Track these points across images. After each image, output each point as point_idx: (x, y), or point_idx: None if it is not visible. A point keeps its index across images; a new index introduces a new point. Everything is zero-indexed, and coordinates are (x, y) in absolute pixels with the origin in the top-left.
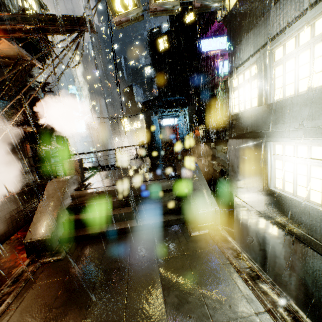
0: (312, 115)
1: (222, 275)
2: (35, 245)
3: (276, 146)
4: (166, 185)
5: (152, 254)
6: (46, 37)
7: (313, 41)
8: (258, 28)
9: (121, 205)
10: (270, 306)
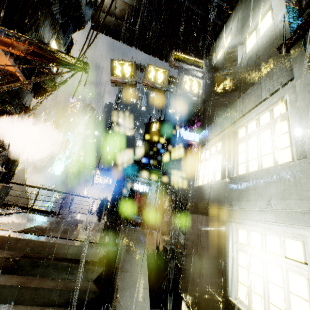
0: (281, 194)
1: None
2: None
3: (240, 231)
4: (92, 254)
5: None
6: (53, 78)
7: (273, 122)
8: (224, 114)
9: (2, 268)
10: None
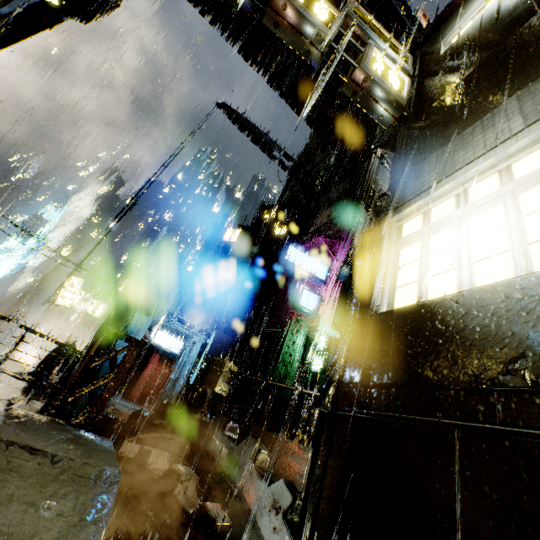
0: None
1: None
2: None
3: None
4: None
5: None
6: None
7: None
8: None
9: None
10: None
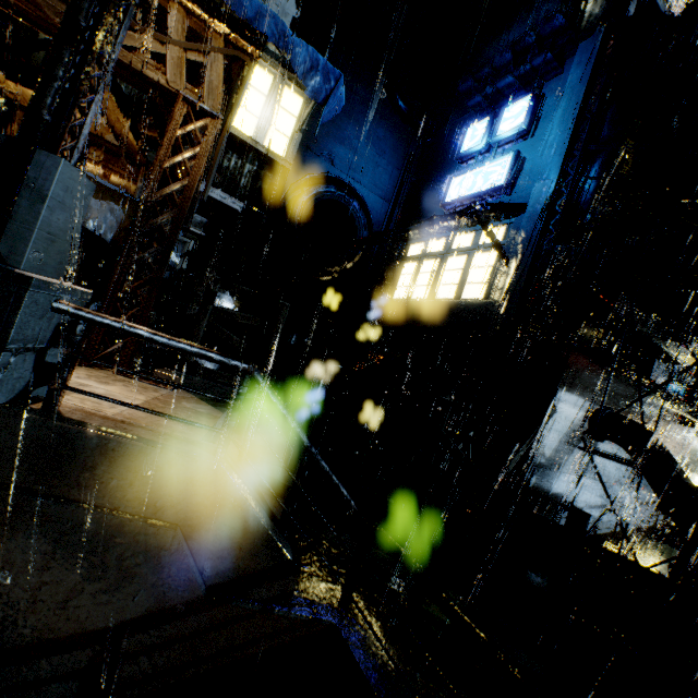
0: None
1: None
2: None
3: (696, 477)
4: None
5: None
6: None
7: None
8: None
9: None
10: None
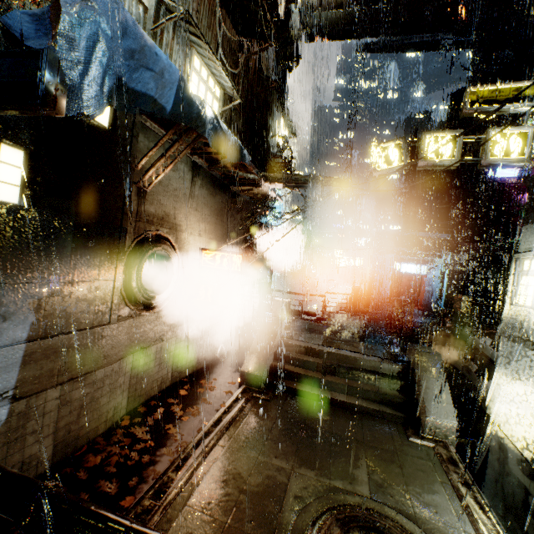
0: None
1: (436, 489)
2: (248, 377)
3: None
4: (389, 369)
5: (358, 436)
6: (290, 168)
7: None
8: None
9: (328, 371)
10: (482, 532)
